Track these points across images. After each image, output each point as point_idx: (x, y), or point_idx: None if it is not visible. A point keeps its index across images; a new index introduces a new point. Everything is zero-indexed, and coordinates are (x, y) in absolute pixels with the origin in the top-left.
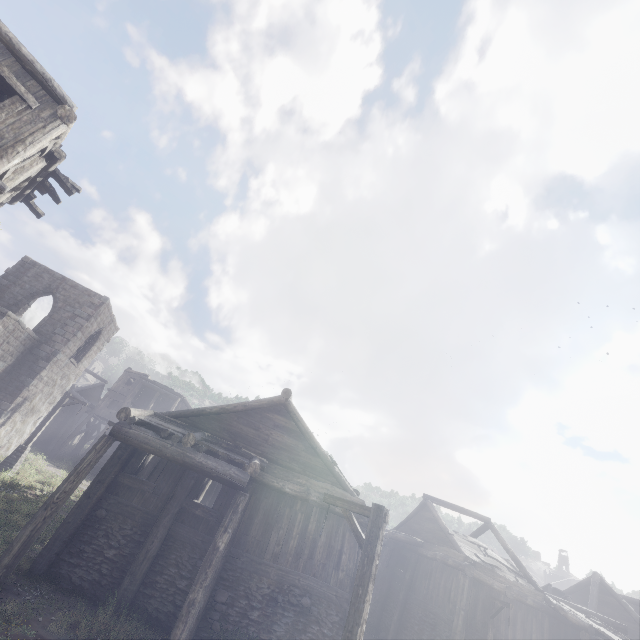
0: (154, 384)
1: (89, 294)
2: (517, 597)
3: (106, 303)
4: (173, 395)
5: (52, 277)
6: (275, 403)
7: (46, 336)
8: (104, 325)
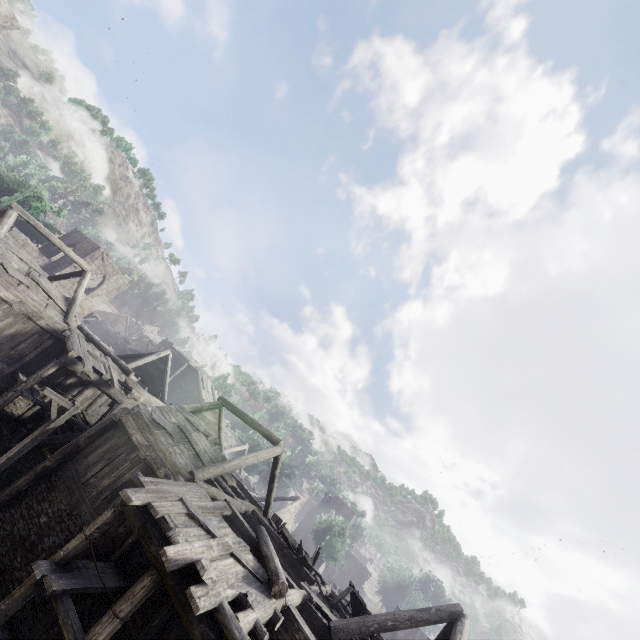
0: (175, 350)
1: (93, 245)
2: (150, 461)
3: (99, 250)
4: (183, 360)
5: (81, 237)
6: (4, 211)
7: (58, 264)
8: (107, 272)
